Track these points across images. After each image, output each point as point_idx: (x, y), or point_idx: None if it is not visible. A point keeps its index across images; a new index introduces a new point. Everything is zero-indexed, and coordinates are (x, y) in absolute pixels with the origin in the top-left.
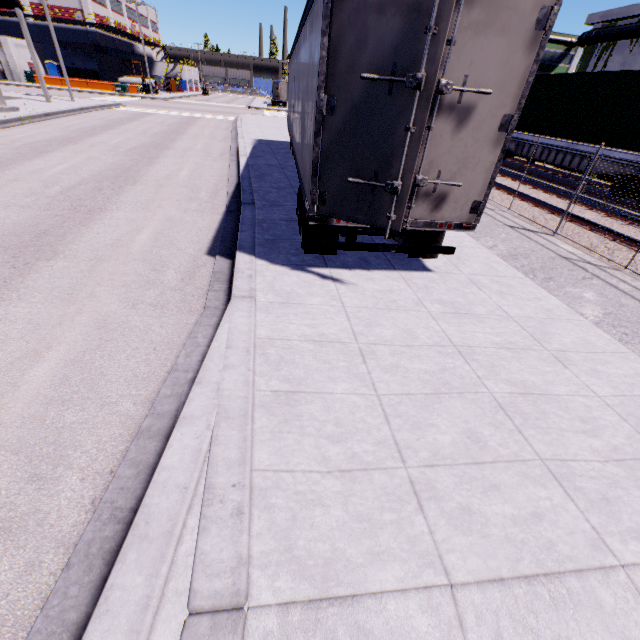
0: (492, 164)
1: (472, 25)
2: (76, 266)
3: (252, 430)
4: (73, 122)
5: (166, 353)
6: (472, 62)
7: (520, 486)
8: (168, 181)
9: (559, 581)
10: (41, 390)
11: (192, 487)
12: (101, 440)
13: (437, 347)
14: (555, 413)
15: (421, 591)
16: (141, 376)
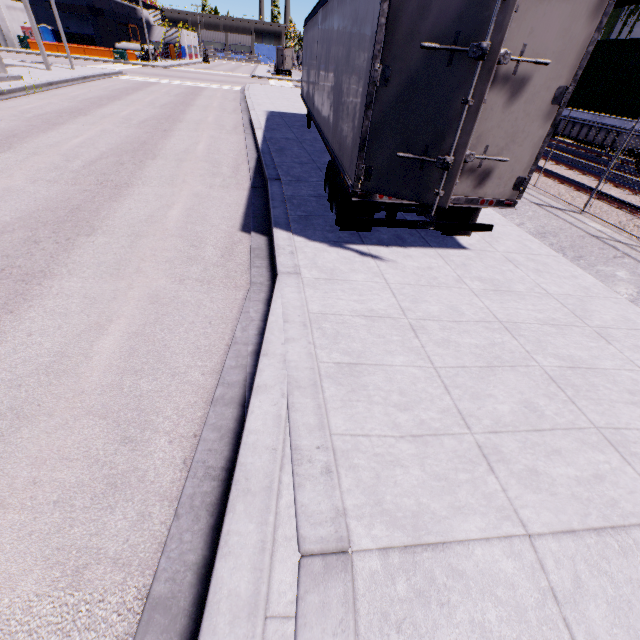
0: (540, 139)
1: None
2: (116, 242)
3: (323, 398)
4: (78, 92)
5: (222, 327)
6: (532, 30)
7: (579, 451)
8: (187, 155)
9: (625, 533)
10: (112, 361)
11: (280, 449)
12: (179, 407)
13: (483, 323)
14: (604, 386)
15: (503, 540)
16: (203, 348)
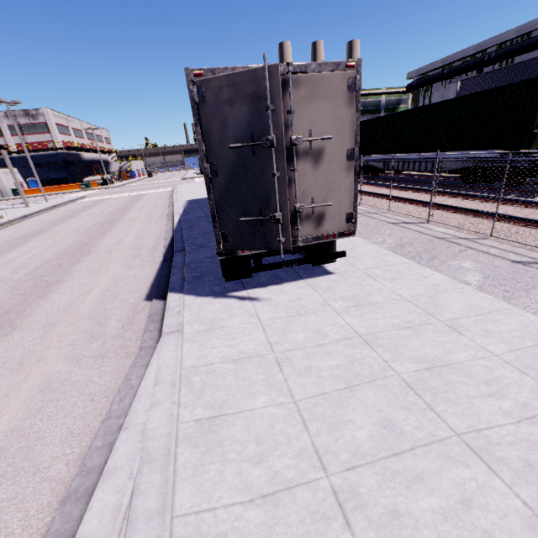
0: (351, 184)
1: (303, 98)
2: (30, 335)
3: (175, 469)
4: (45, 217)
5: (102, 402)
6: (311, 121)
7: (443, 470)
8: (117, 246)
9: None
10: None
11: None
12: (28, 515)
13: (345, 340)
14: (460, 381)
15: None
16: (76, 432)
